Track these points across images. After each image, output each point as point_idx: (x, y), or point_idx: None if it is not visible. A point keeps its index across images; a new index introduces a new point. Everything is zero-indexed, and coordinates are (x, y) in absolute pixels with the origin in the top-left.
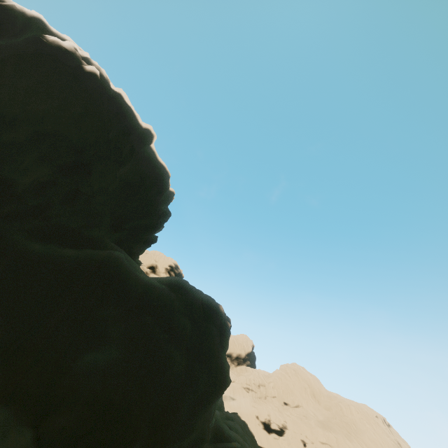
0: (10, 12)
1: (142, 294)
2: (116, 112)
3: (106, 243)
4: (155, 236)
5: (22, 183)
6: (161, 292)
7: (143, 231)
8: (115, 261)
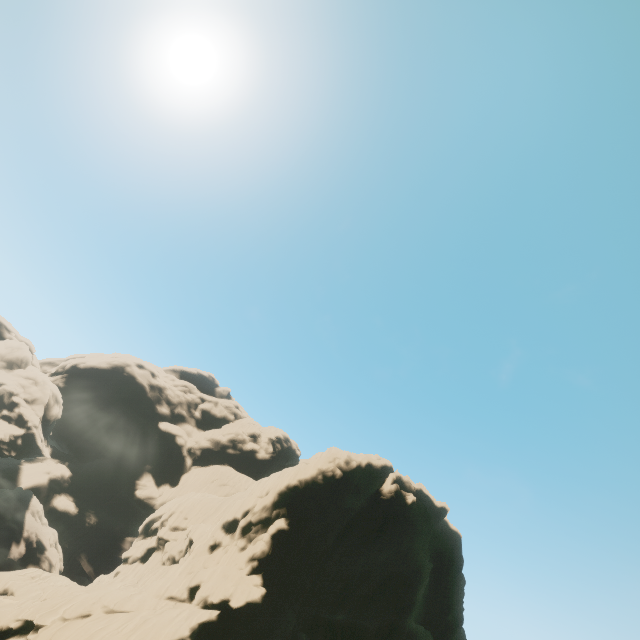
0: (354, 470)
1: None
2: (423, 515)
3: None
4: (462, 631)
5: (369, 626)
6: None
7: (452, 632)
8: None
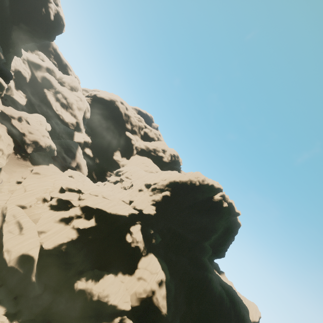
0: (204, 185)
1: (220, 302)
2: (228, 212)
3: (208, 264)
4: (224, 253)
5: (189, 238)
6: (227, 304)
7: (220, 252)
8: (213, 282)
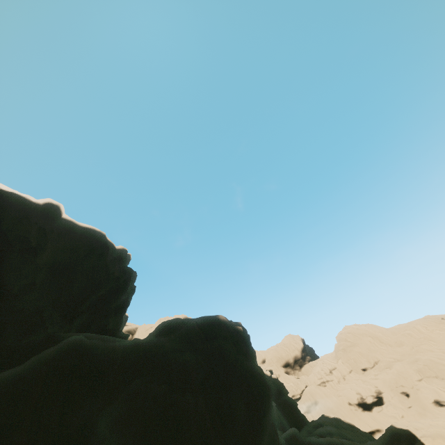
0: None
1: (122, 362)
2: None
3: (59, 338)
4: (125, 299)
5: None
6: (145, 345)
7: (106, 301)
8: (71, 348)
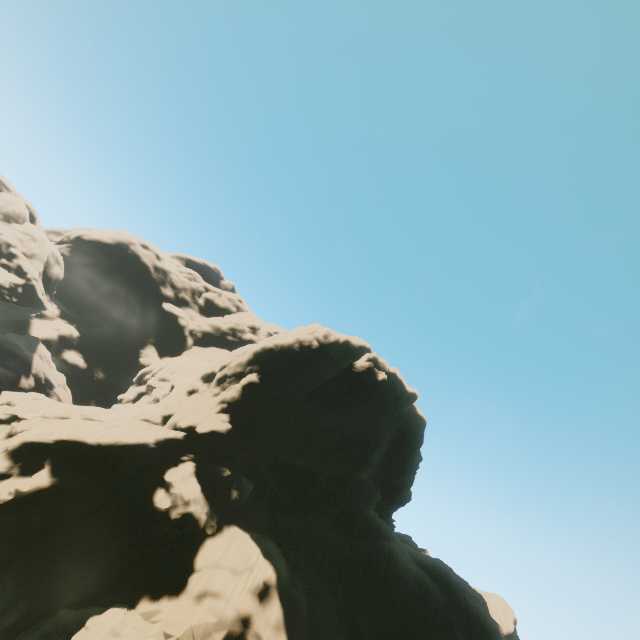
0: (331, 344)
1: (421, 600)
2: (392, 395)
3: (378, 522)
4: (409, 493)
5: (325, 472)
6: (437, 598)
7: (400, 491)
8: (396, 559)
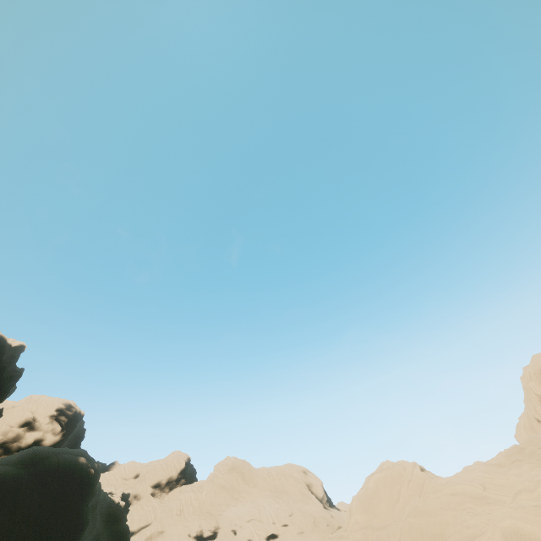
0: None
1: None
2: None
3: None
4: None
5: None
6: (4, 477)
7: None
8: None
